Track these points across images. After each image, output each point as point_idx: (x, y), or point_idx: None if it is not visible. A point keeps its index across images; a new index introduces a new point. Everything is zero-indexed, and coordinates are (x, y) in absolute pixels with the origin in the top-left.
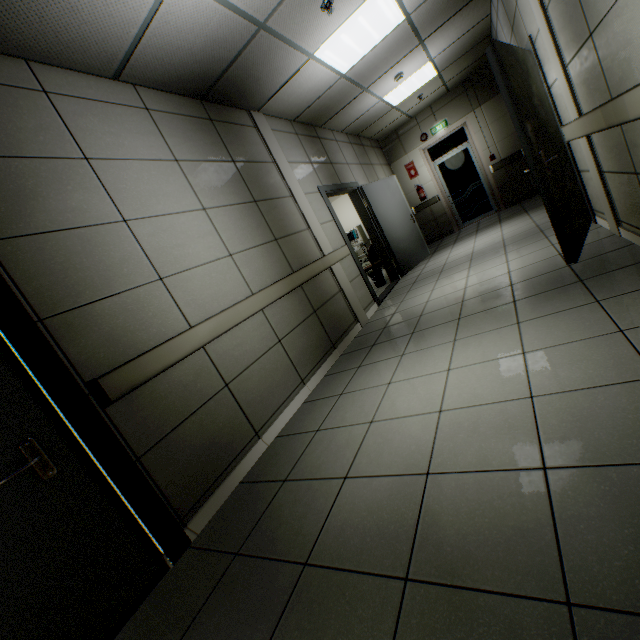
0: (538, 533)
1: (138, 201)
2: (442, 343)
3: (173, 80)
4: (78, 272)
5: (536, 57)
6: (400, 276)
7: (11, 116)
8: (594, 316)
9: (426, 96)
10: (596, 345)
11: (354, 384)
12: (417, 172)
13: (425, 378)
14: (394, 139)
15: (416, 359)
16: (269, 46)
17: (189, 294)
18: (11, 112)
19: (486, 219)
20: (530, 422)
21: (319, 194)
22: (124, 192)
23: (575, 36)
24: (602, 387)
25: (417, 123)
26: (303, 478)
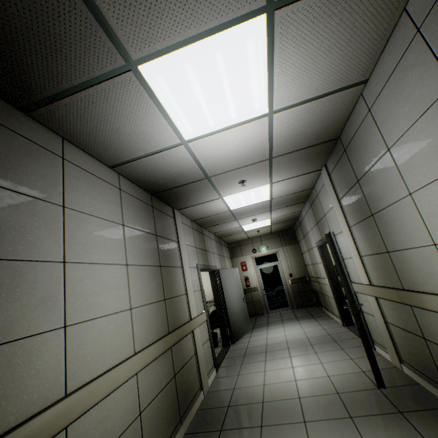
0: None
1: (83, 247)
2: None
3: (144, 180)
4: None
5: (336, 242)
6: (231, 343)
7: (28, 162)
8: None
9: (261, 231)
10: None
11: None
12: (247, 268)
13: None
14: (237, 245)
15: None
16: (205, 186)
17: (82, 347)
18: (30, 160)
19: (285, 312)
20: None
21: (196, 269)
22: (77, 238)
23: (373, 247)
24: None
25: (252, 242)
26: None
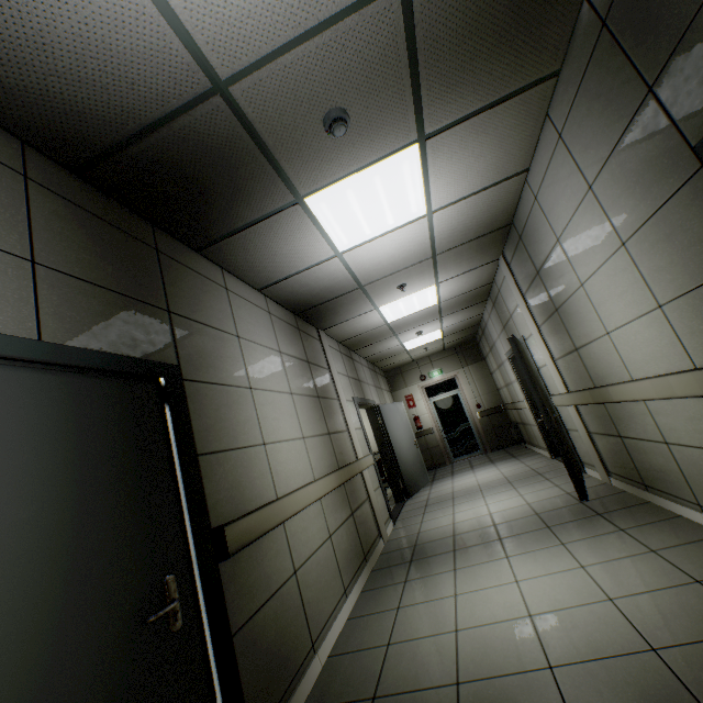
0: (677, 694)
1: (259, 375)
2: (495, 559)
3: (290, 299)
4: (222, 421)
5: (528, 348)
6: (406, 498)
7: (210, 299)
8: (626, 540)
9: (429, 349)
10: (640, 560)
11: (410, 597)
12: (415, 403)
13: (495, 588)
14: (398, 373)
15: (474, 572)
16: (358, 297)
17: (278, 464)
18: (210, 296)
19: (476, 457)
20: (621, 617)
21: (353, 403)
22: (253, 366)
23: (563, 346)
24: (662, 589)
25: (418, 365)
26: (400, 691)
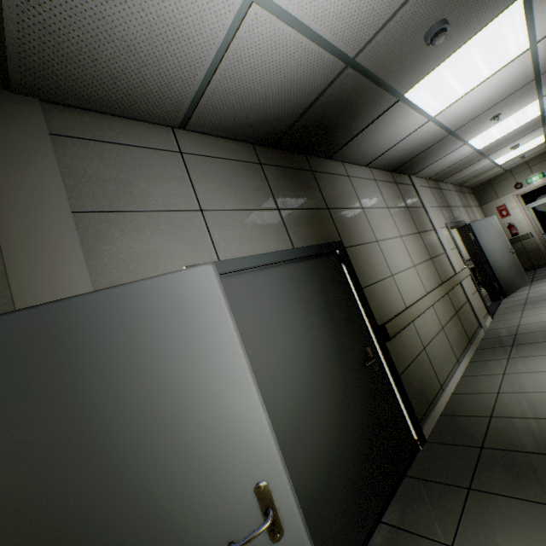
0: None
1: (379, 230)
2: None
3: (388, 164)
4: (367, 266)
5: None
6: (501, 297)
7: (342, 189)
8: None
9: (527, 156)
10: None
11: (513, 368)
12: (508, 213)
13: None
14: (486, 187)
15: None
16: (447, 141)
17: (402, 286)
18: (342, 187)
19: None
20: None
21: (446, 228)
22: (374, 225)
23: None
24: None
25: (511, 175)
26: (510, 416)
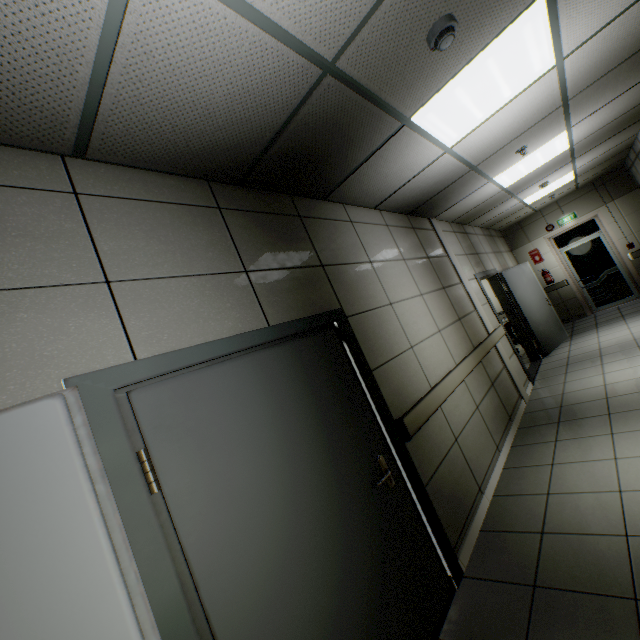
0: None
1: (393, 290)
2: None
3: (402, 205)
4: (379, 339)
5: None
6: (541, 357)
7: (343, 239)
8: None
9: (556, 194)
10: None
11: (563, 456)
12: (542, 258)
13: None
14: (517, 229)
15: (636, 439)
16: (469, 178)
17: (425, 360)
18: (342, 236)
19: (627, 304)
20: None
21: (475, 280)
22: (387, 283)
23: None
24: None
25: (542, 216)
26: (566, 532)
